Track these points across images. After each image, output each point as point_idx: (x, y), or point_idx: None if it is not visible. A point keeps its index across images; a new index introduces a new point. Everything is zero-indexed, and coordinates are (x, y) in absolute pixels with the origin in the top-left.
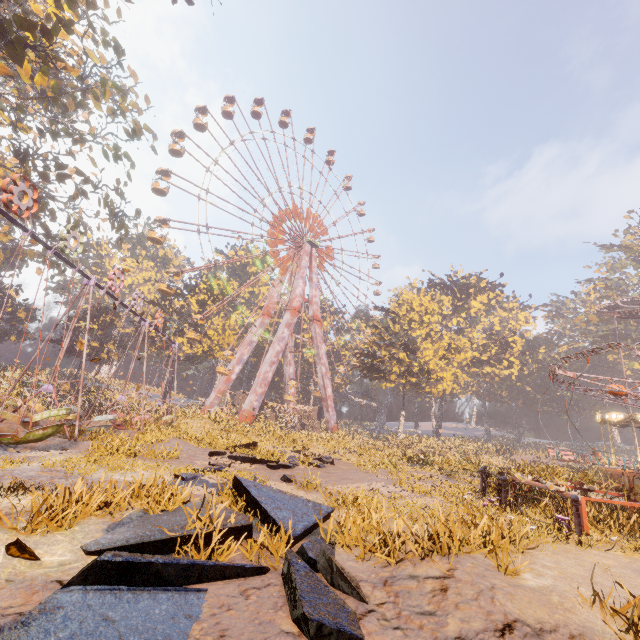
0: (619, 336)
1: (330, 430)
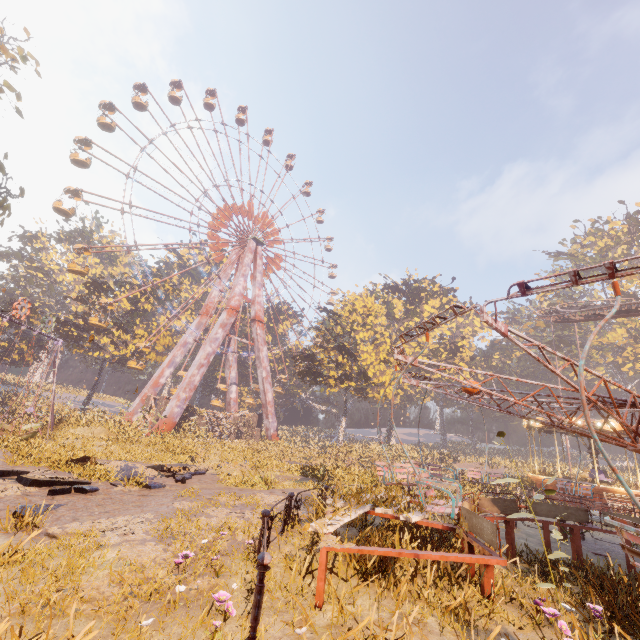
0: (564, 342)
1: (269, 438)
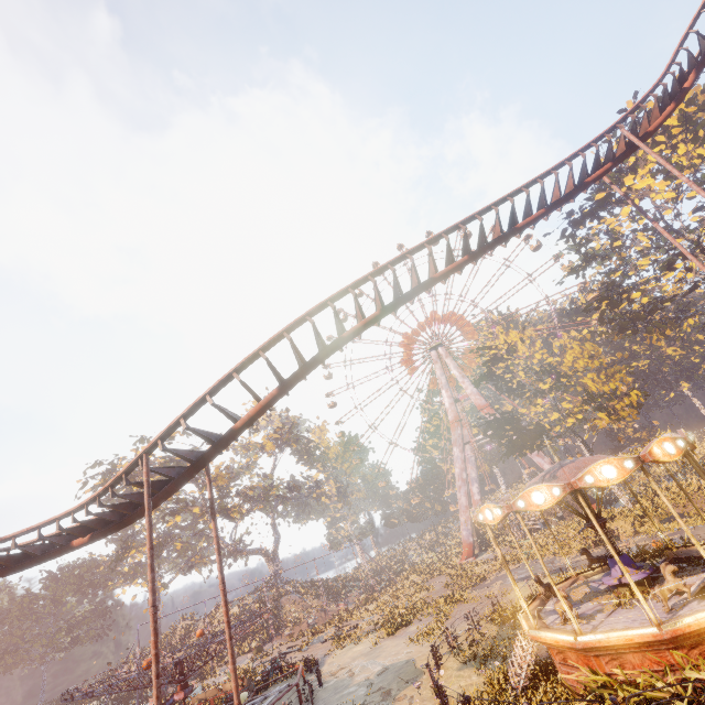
0: None
1: None
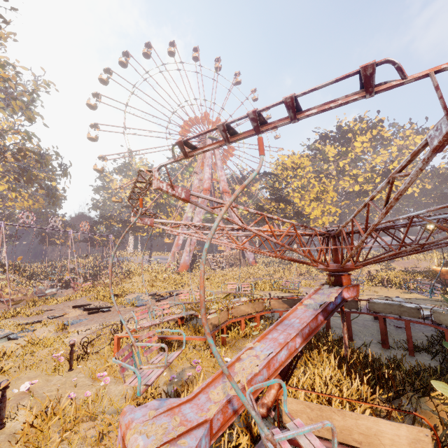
0: None
1: (251, 264)
